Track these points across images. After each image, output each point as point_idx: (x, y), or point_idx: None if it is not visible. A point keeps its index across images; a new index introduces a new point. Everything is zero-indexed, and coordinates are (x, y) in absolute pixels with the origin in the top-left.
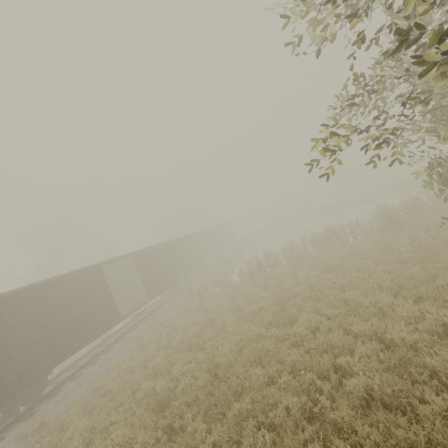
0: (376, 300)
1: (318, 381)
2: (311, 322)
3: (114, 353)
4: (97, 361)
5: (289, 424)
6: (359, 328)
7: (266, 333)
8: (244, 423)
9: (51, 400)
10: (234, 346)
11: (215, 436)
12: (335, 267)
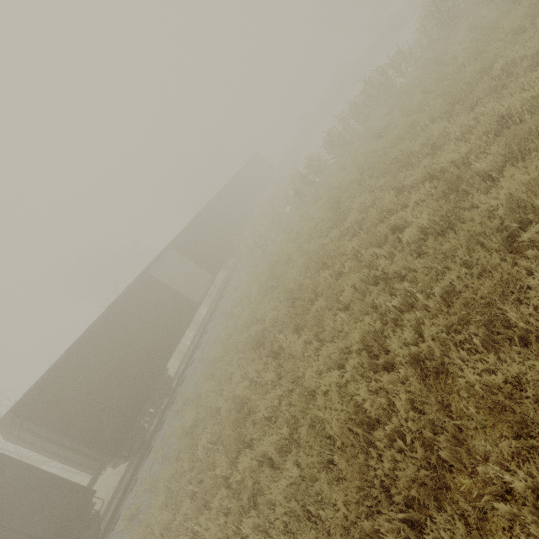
0: (427, 138)
1: (379, 250)
2: (365, 204)
3: (210, 333)
4: (201, 345)
5: (356, 296)
6: (411, 179)
7: (325, 240)
8: (324, 317)
9: (182, 386)
10: (301, 269)
11: (303, 337)
12: (385, 129)
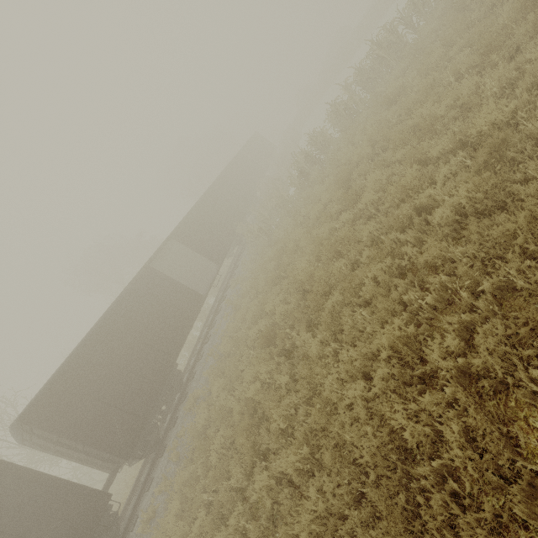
0: (454, 98)
1: (402, 236)
2: (381, 181)
3: (218, 325)
4: (209, 338)
5: (379, 291)
6: (437, 149)
7: (336, 225)
8: (341, 314)
9: (193, 381)
10: (311, 257)
11: (319, 337)
12: (397, 94)
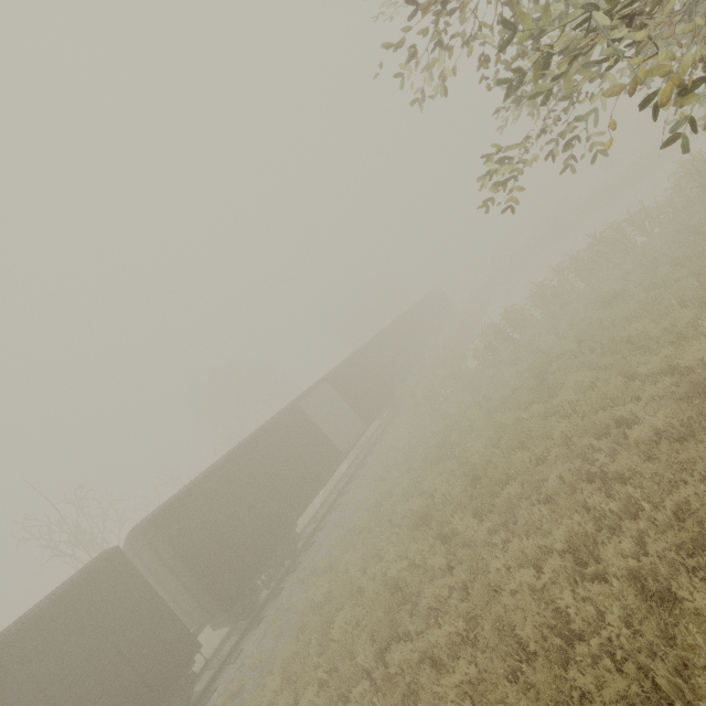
0: (672, 323)
1: (596, 442)
2: (582, 382)
3: (352, 494)
4: (338, 506)
5: (563, 489)
6: (646, 368)
7: (524, 414)
8: (517, 506)
9: (309, 551)
10: (488, 442)
11: (488, 524)
12: (615, 296)
